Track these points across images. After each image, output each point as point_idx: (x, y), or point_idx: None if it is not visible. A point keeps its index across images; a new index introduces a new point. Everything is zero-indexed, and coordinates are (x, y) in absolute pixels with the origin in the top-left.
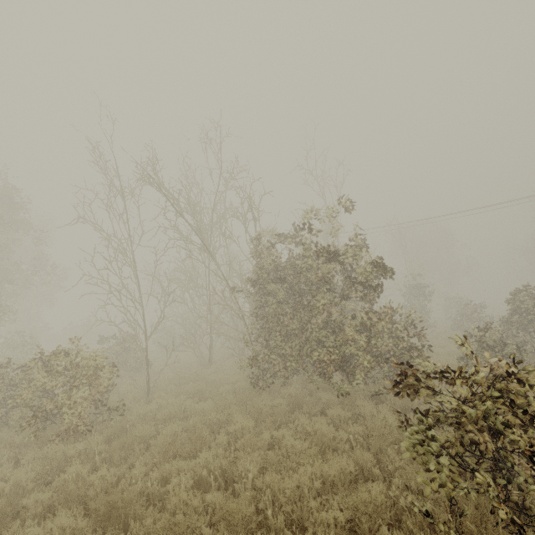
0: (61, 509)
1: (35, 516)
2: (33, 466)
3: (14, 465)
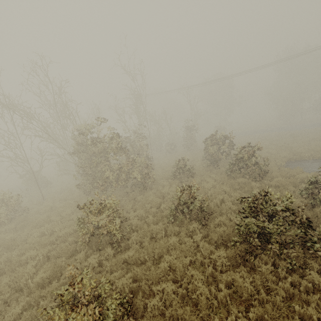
0: None
1: None
2: None
3: None
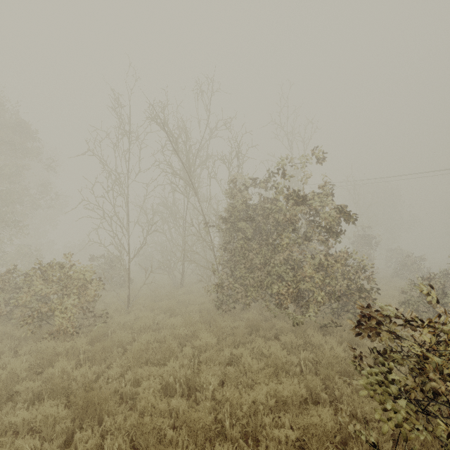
0: (45, 400)
1: (26, 400)
2: (28, 357)
3: (14, 354)
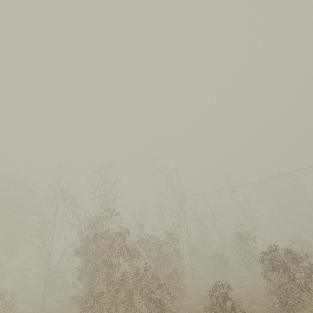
0: None
1: None
2: None
3: None
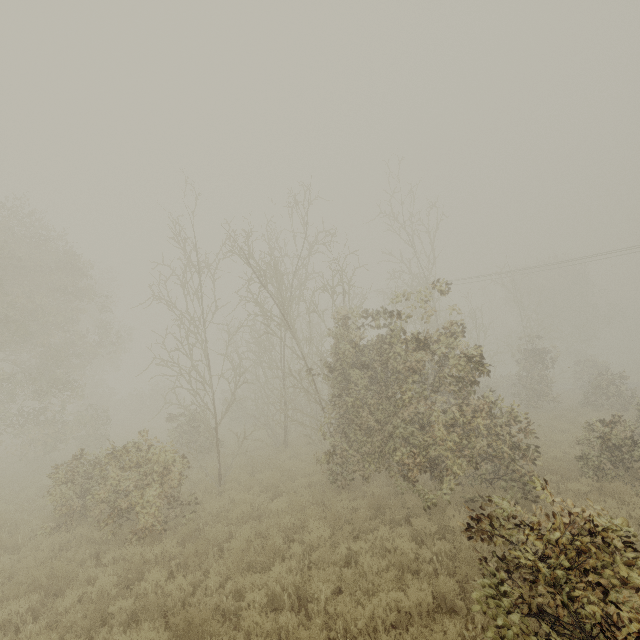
0: (145, 623)
1: (120, 622)
2: (114, 566)
3: (95, 561)
